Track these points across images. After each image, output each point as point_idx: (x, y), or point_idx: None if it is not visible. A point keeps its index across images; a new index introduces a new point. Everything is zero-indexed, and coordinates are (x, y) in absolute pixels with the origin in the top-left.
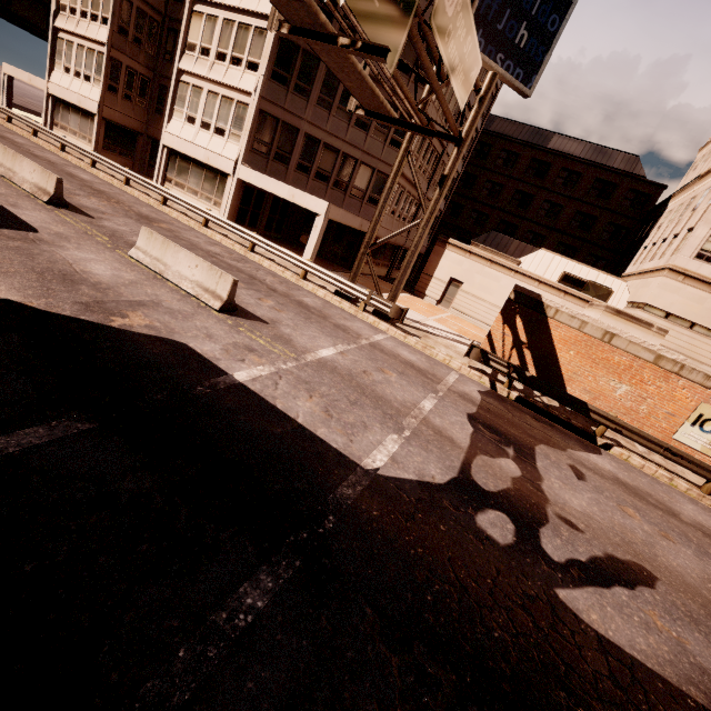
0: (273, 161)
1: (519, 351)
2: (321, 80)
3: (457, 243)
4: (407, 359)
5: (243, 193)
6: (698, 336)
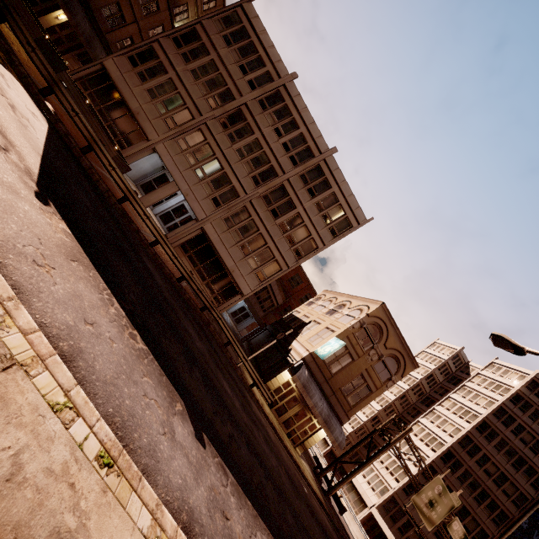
0: (389, 517)
1: None
2: None
3: None
4: None
5: (369, 518)
6: None
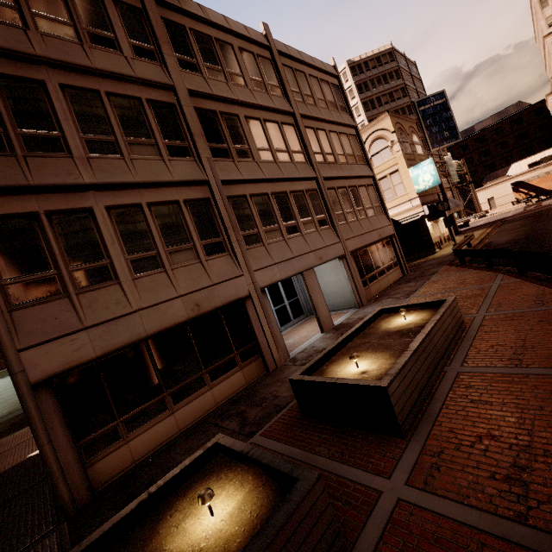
0: None
1: (528, 195)
2: None
3: (478, 189)
4: (499, 215)
5: None
6: None
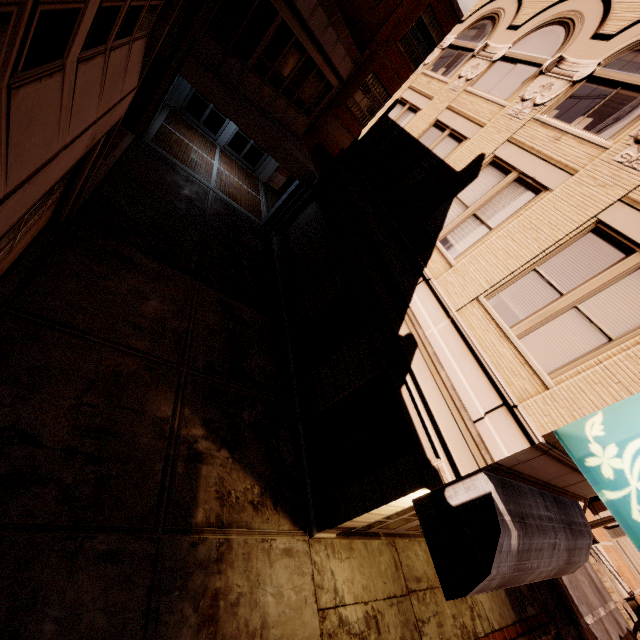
0: None
1: None
2: None
3: None
4: (590, 573)
5: None
6: None
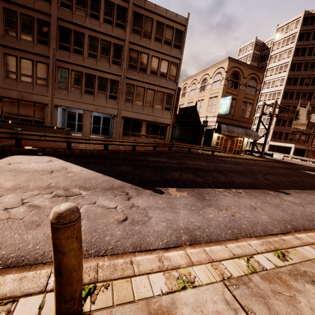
0: (277, 139)
1: None
2: (287, 122)
3: None
4: None
5: (270, 147)
6: None
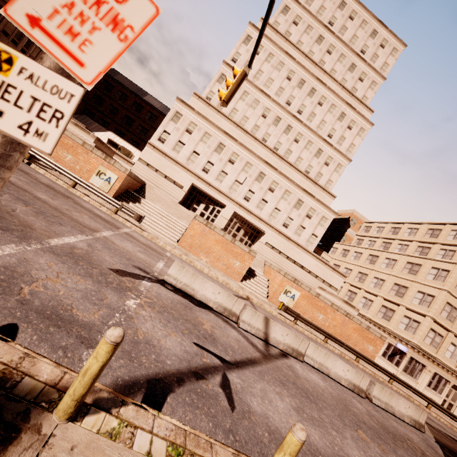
0: None
1: None
2: None
3: None
4: None
5: None
6: (158, 175)
